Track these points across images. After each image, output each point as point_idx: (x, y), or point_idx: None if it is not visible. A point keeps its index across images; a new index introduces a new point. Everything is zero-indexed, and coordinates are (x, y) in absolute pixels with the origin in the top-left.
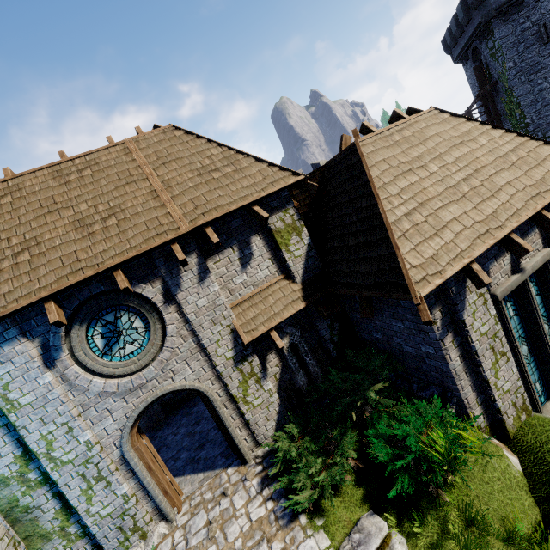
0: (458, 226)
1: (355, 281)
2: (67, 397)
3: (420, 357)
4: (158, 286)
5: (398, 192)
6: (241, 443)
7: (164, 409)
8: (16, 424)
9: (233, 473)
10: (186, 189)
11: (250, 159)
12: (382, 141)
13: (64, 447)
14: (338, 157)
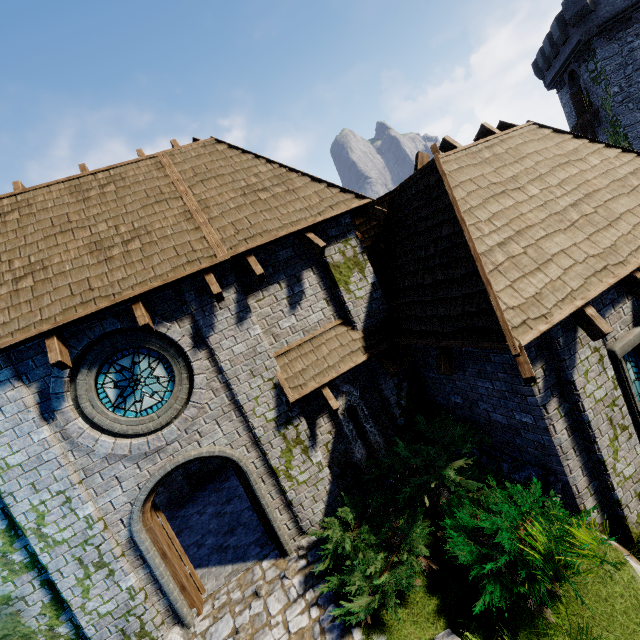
0: (567, 260)
1: (431, 328)
2: (67, 458)
3: (513, 427)
4: (187, 326)
5: (488, 218)
6: (280, 528)
7: (190, 482)
8: (1, 490)
9: (269, 567)
10: (227, 211)
11: (305, 178)
12: (468, 158)
13: (58, 522)
14: (412, 179)
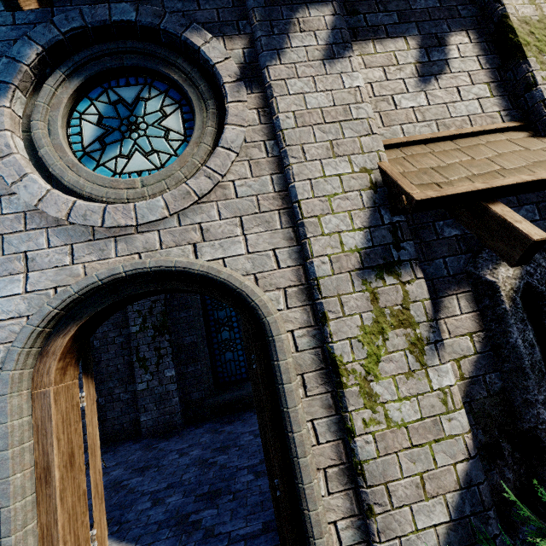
0: None
1: None
2: None
3: None
4: (237, 50)
5: None
6: (322, 529)
7: (186, 411)
8: None
9: None
10: None
11: None
12: None
13: None
14: None
